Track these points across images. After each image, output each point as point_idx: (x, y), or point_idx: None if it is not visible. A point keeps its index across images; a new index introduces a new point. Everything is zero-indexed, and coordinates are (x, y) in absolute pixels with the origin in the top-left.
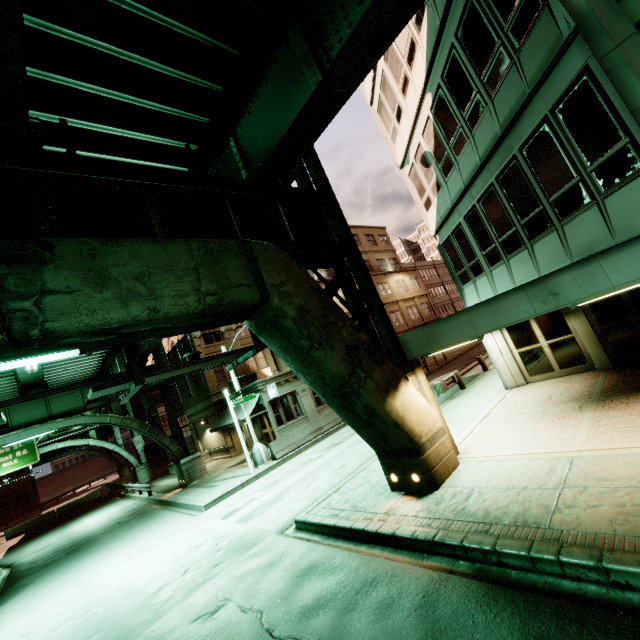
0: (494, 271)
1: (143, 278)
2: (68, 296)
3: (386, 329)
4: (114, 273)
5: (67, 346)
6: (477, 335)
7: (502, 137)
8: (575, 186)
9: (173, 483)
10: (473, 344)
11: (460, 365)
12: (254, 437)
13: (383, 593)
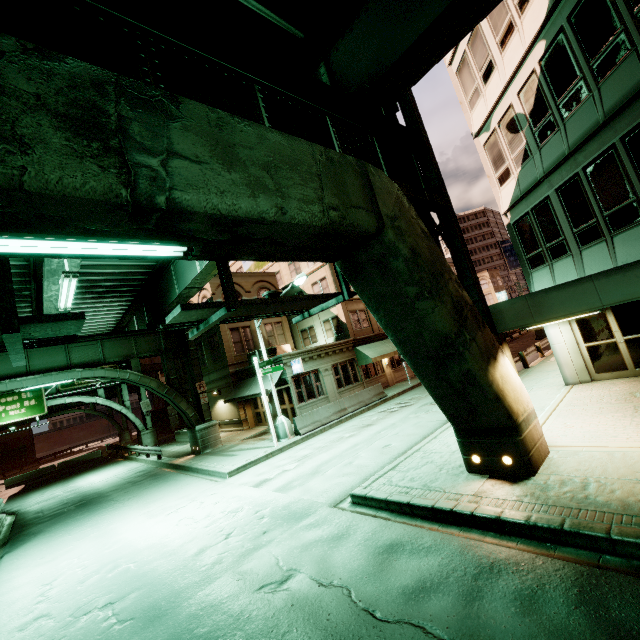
0: (586, 251)
1: (269, 170)
2: (196, 166)
3: (478, 295)
4: (241, 154)
5: (176, 239)
6: (601, 306)
7: None
8: None
9: (182, 450)
10: None
11: None
12: (279, 410)
13: (515, 582)
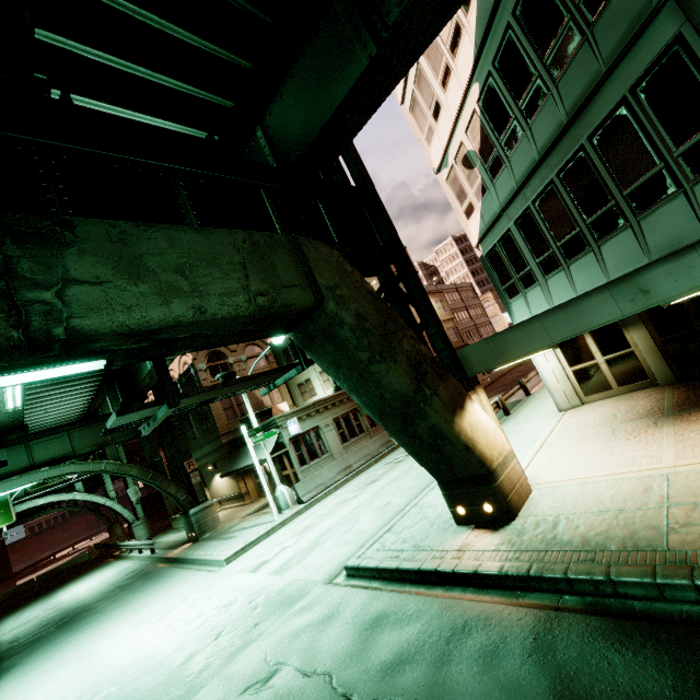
0: (550, 280)
1: (184, 271)
2: (97, 288)
3: (443, 343)
4: (150, 263)
5: (92, 355)
6: (552, 343)
7: (568, 125)
8: (657, 174)
9: (179, 538)
10: (504, 371)
11: (495, 392)
12: (277, 479)
13: (482, 639)
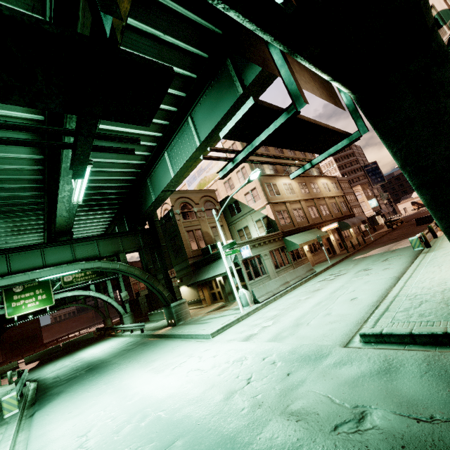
0: None
1: None
2: None
3: None
4: None
5: None
6: None
7: None
8: None
9: (158, 325)
10: (380, 234)
11: (388, 243)
12: (239, 284)
13: None
